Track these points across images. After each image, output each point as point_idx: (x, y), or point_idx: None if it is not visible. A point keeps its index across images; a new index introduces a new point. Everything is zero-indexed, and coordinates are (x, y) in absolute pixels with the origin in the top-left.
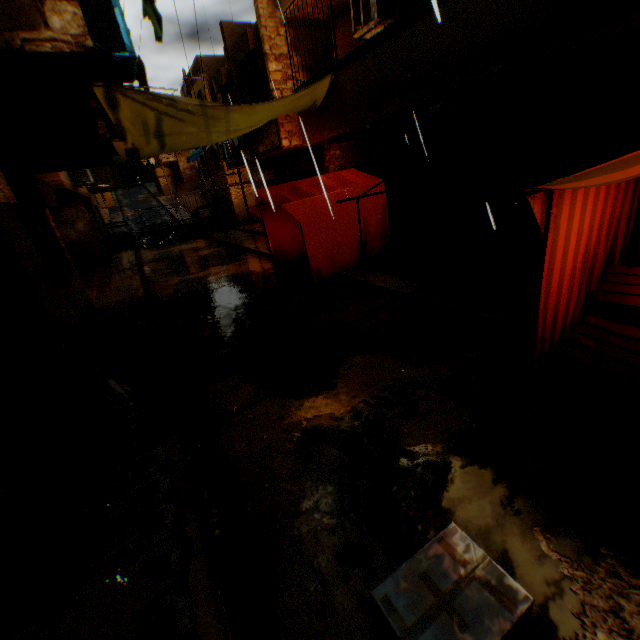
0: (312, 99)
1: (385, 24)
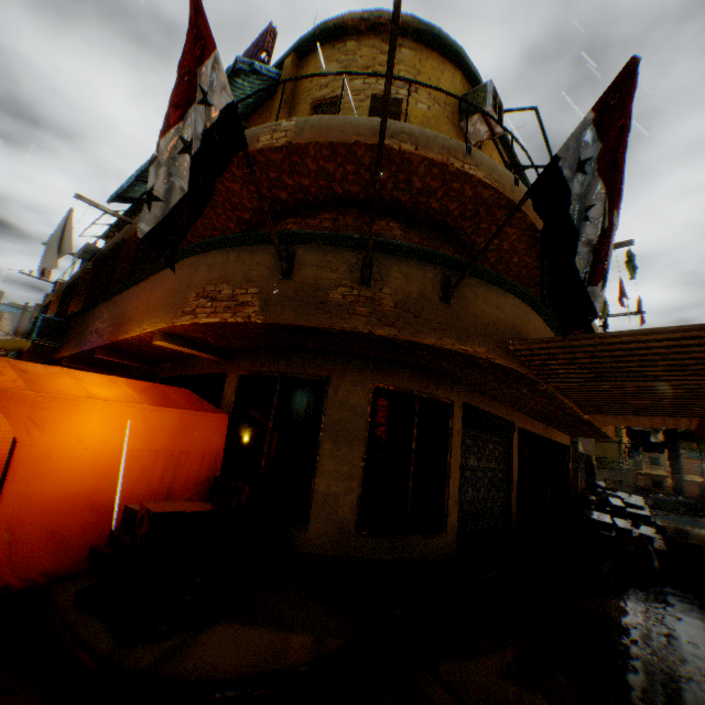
0: (21, 346)
1: None
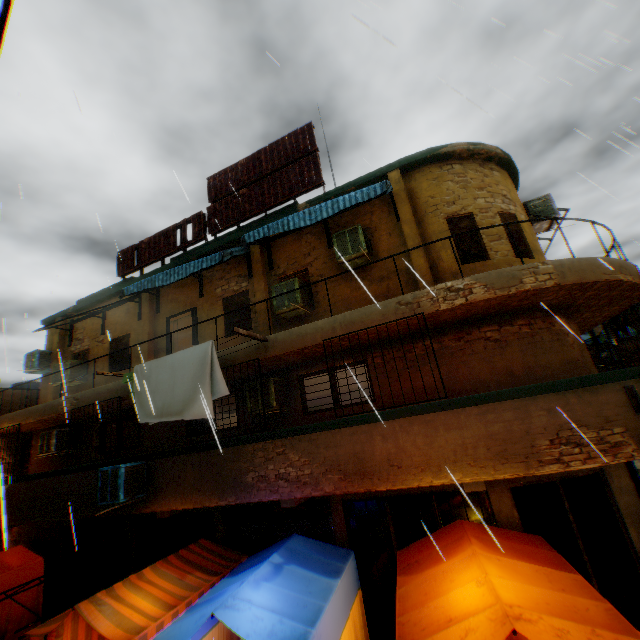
0: None
1: (63, 451)
